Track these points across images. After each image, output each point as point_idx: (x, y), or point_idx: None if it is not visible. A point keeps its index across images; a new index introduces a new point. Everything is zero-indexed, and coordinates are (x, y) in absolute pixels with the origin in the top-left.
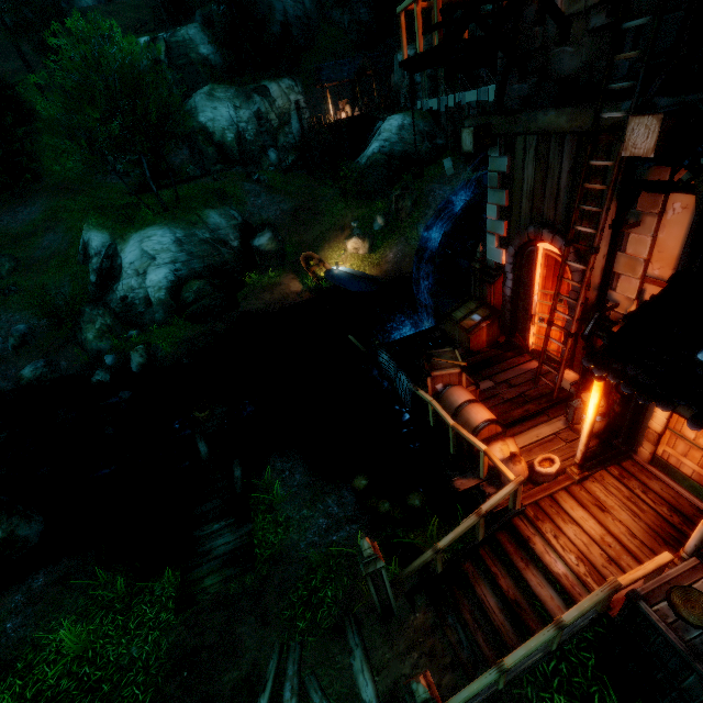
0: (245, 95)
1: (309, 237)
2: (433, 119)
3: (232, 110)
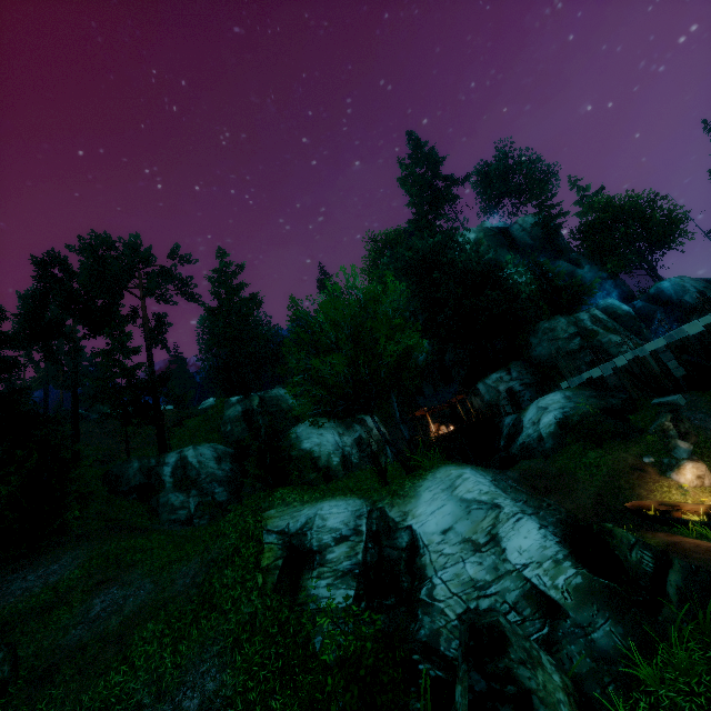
0: (344, 425)
1: (580, 500)
2: (591, 387)
3: (336, 436)
